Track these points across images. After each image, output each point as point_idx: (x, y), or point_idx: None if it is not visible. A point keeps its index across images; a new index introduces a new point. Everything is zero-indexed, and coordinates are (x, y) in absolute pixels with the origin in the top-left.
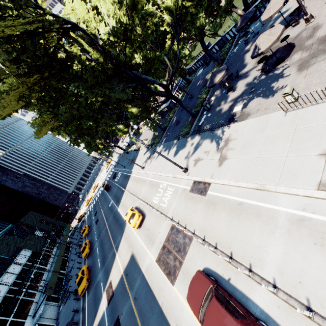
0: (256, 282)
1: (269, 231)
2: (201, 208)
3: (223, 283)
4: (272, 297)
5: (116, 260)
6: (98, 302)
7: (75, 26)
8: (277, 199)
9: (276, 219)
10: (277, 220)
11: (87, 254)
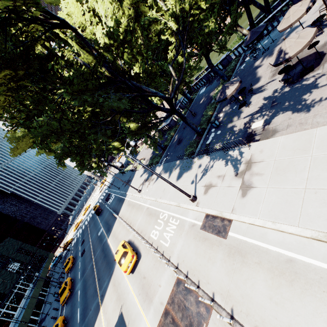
0: None
1: None
2: (222, 257)
3: None
4: None
5: (99, 317)
6: None
7: (64, 23)
8: None
9: None
10: None
11: (66, 298)
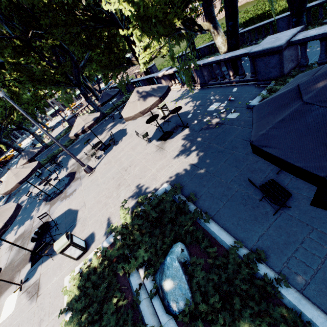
0: None
1: None
2: None
3: None
4: None
5: None
6: None
7: None
8: None
9: None
10: None
11: None
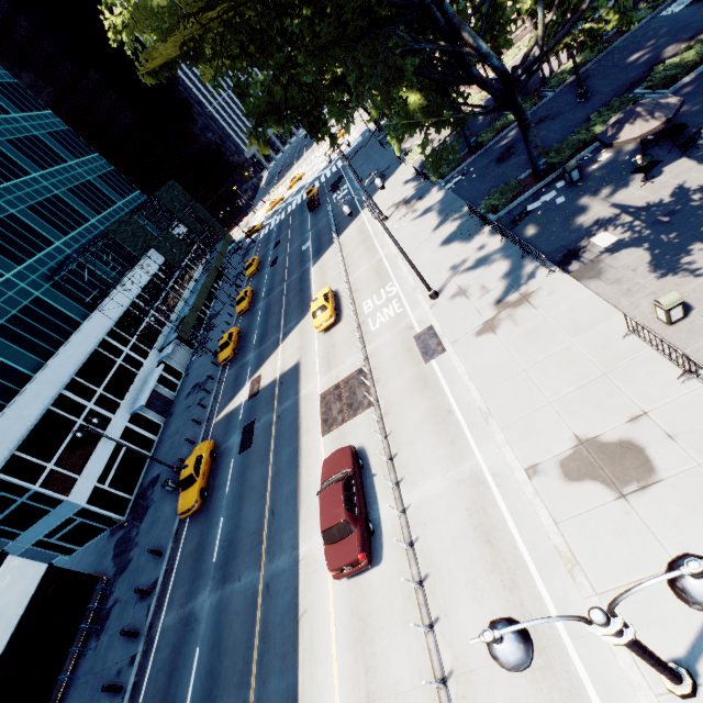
0: (394, 497)
1: (446, 466)
2: (409, 376)
3: (367, 474)
4: (395, 516)
5: (277, 353)
6: (239, 388)
7: None
8: (486, 443)
9: (463, 461)
10: (462, 463)
11: (244, 311)
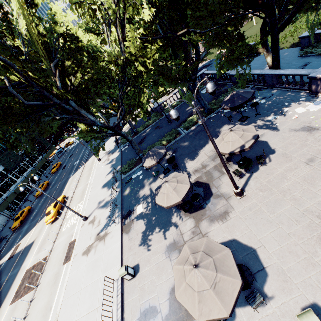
0: None
1: None
2: (55, 272)
3: None
4: None
5: (32, 230)
6: (9, 249)
7: None
8: None
9: None
10: None
11: (38, 195)
